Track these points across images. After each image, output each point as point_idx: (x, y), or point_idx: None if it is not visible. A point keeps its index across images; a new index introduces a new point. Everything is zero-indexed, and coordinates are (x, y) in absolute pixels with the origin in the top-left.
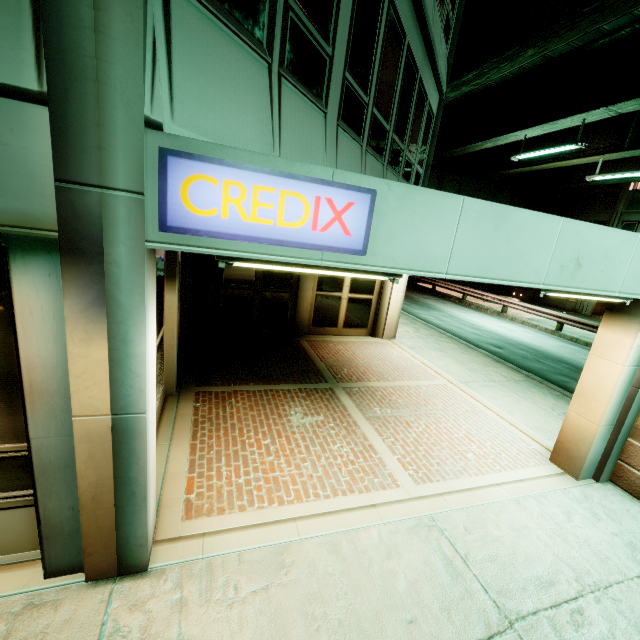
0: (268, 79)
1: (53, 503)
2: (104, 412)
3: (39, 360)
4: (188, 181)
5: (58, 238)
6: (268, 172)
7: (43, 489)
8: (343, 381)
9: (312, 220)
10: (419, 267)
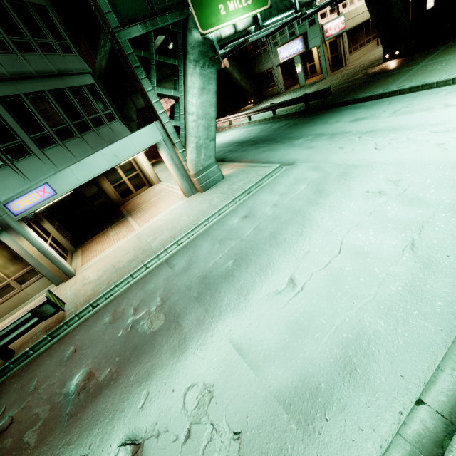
0: (11, 168)
1: (44, 272)
2: (37, 251)
3: (18, 249)
4: (12, 206)
5: (2, 229)
6: (24, 195)
7: (40, 270)
8: (131, 213)
9: (40, 196)
10: (73, 186)
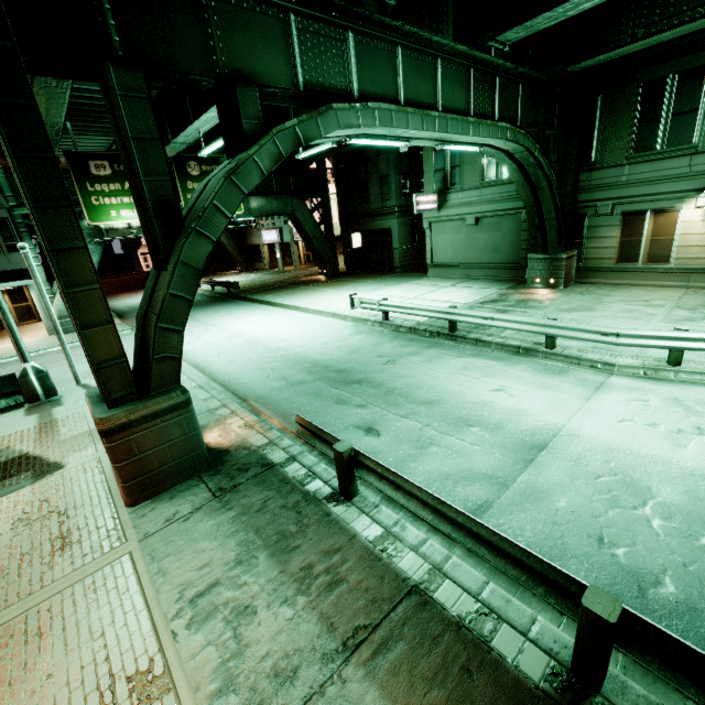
0: None
1: None
2: None
3: None
4: None
5: None
6: None
7: None
8: None
9: None
10: None
